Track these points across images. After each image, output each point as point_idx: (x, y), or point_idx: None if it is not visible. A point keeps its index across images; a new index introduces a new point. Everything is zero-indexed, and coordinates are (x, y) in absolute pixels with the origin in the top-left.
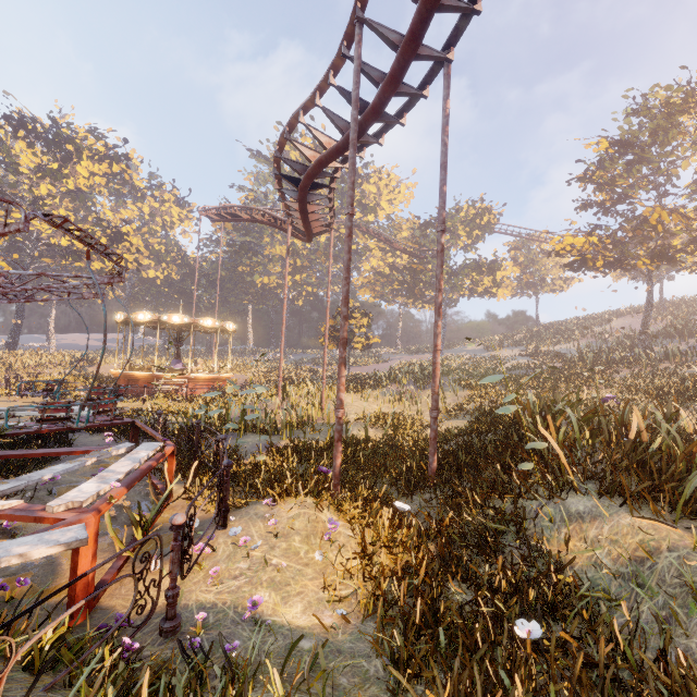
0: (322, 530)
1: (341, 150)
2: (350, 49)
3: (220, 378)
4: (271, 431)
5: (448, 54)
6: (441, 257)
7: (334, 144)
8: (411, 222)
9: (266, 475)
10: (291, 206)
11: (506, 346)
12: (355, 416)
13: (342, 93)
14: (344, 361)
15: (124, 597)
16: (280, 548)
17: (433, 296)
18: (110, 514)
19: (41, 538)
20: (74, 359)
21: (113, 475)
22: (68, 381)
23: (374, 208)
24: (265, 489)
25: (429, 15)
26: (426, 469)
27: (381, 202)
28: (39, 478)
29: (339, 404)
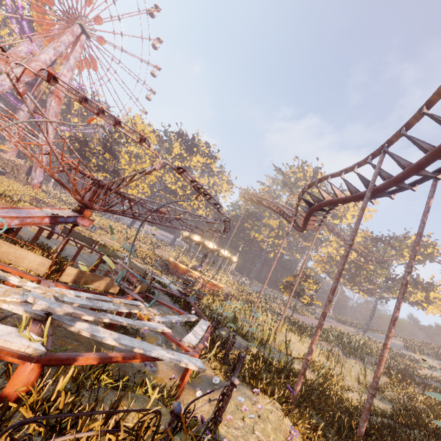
0: (284, 430)
1: (347, 201)
2: (372, 159)
3: (218, 285)
4: (245, 337)
5: (437, 175)
6: (404, 288)
7: (344, 196)
8: (365, 233)
9: (249, 370)
10: (300, 213)
11: (427, 354)
12: (296, 353)
13: (359, 176)
14: (321, 326)
15: (184, 402)
16: (260, 426)
17: (369, 289)
18: (173, 348)
19: (190, 359)
20: (152, 242)
21: (198, 334)
22: (150, 255)
23: (340, 217)
24: (249, 379)
25: (432, 161)
26: (355, 429)
27: (347, 214)
28: (171, 320)
29: (310, 351)
